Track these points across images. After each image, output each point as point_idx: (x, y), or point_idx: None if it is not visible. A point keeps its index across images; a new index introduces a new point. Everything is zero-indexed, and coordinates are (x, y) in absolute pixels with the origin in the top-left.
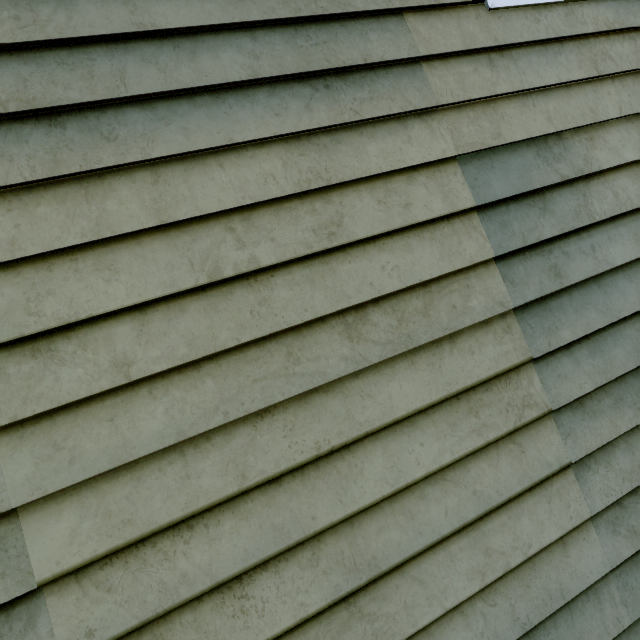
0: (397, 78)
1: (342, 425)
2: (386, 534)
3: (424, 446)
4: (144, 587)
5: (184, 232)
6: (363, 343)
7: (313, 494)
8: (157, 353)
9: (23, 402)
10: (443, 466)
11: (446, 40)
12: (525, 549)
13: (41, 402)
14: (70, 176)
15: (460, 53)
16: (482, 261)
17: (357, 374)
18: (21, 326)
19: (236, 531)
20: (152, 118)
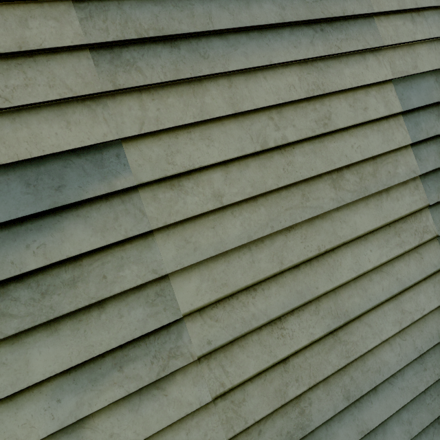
0: (360, 26)
1: (331, 237)
2: (352, 299)
3: (372, 252)
4: (234, 320)
5: (246, 118)
6: (341, 191)
7: (316, 275)
8: (235, 190)
9: (168, 215)
10: (382, 263)
11: (388, 2)
12: (421, 311)
13: (178, 215)
14: (183, 80)
15: (395, 12)
16: (404, 146)
17: (338, 209)
18: (165, 170)
19: (278, 293)
20: (227, 45)
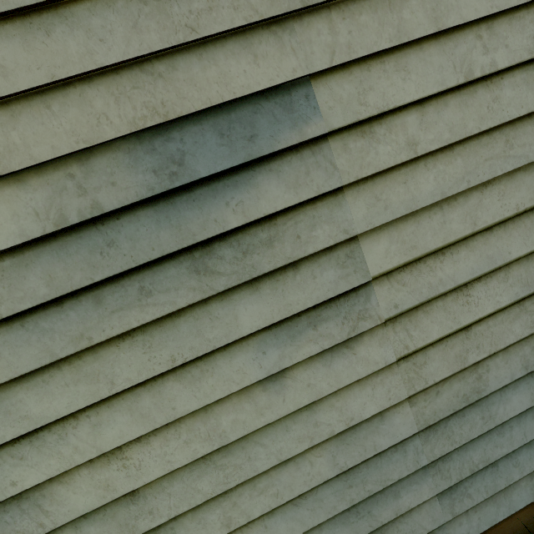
0: None
1: (532, 194)
2: None
3: None
4: (421, 285)
5: (449, 39)
6: None
7: (510, 239)
8: (431, 137)
9: (360, 168)
10: None
11: None
12: None
13: (369, 168)
14: None
15: None
16: None
17: None
18: (357, 113)
19: (467, 258)
20: None
